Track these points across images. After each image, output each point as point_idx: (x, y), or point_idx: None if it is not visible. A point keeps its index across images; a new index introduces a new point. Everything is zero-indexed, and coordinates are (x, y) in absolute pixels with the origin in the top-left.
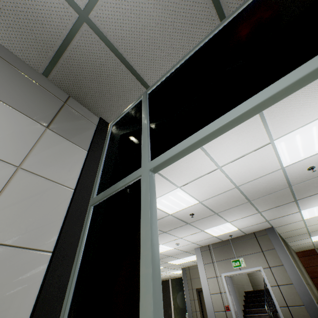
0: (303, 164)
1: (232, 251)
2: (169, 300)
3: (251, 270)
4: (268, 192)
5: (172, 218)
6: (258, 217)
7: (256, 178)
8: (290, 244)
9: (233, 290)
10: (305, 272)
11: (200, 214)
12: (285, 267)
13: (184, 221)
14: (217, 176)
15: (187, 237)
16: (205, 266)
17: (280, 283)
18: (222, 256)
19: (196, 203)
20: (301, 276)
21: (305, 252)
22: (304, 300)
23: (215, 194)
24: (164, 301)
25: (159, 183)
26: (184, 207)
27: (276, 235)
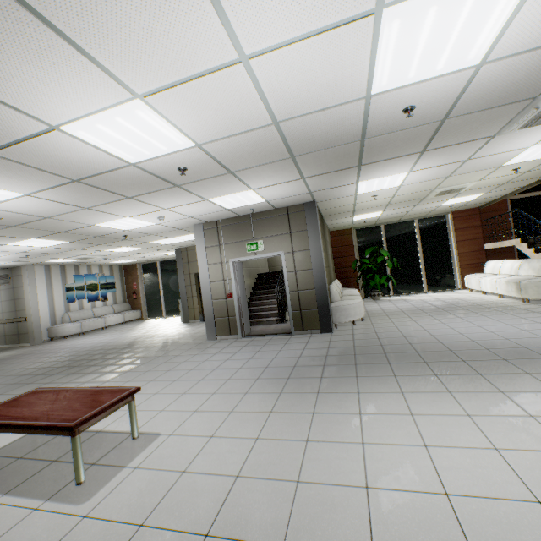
0: (403, 97)
1: (250, 232)
2: (158, 286)
3: (270, 255)
4: (327, 144)
5: (139, 173)
6: (299, 187)
7: (316, 111)
8: (328, 223)
9: (242, 277)
10: (331, 253)
11: (201, 172)
12: (311, 252)
13: (168, 181)
14: (238, 85)
15: (179, 208)
16: (208, 249)
17: (299, 270)
18: (235, 237)
19: (189, 147)
20: (324, 260)
21: (340, 232)
22: (317, 285)
23: (232, 132)
24: (150, 288)
25: (72, 70)
26: (164, 153)
27: (315, 214)
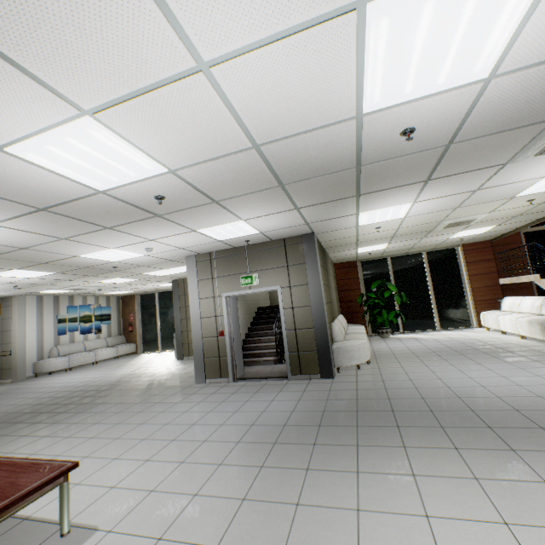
0: (400, 117)
1: (245, 264)
2: (155, 318)
3: (265, 290)
4: (318, 171)
5: (111, 201)
6: (294, 217)
7: (301, 133)
8: (331, 255)
9: (236, 312)
10: (335, 286)
11: (182, 201)
12: (309, 287)
13: (148, 210)
14: (203, 100)
15: (166, 239)
16: (200, 282)
17: (297, 306)
18: (229, 270)
19: (161, 173)
20: (325, 296)
21: (345, 264)
22: (316, 323)
23: (207, 156)
24: (147, 320)
25: None
26: (134, 180)
27: (314, 246)
